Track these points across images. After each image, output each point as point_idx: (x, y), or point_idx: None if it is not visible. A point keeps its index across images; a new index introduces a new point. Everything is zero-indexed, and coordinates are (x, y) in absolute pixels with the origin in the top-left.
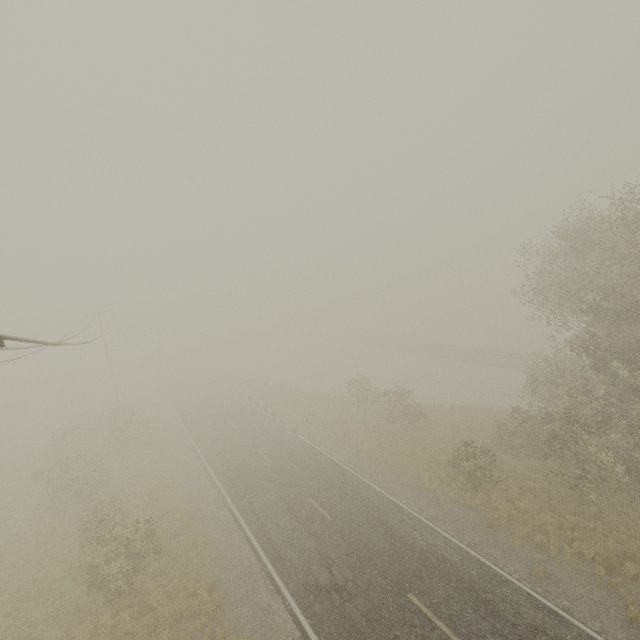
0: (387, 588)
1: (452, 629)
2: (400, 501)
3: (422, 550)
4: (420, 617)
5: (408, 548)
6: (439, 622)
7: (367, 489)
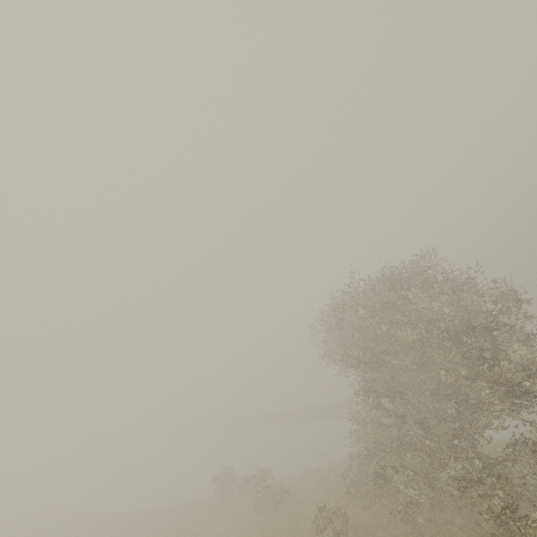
0: None
1: None
2: None
3: None
4: None
5: None
6: None
7: None
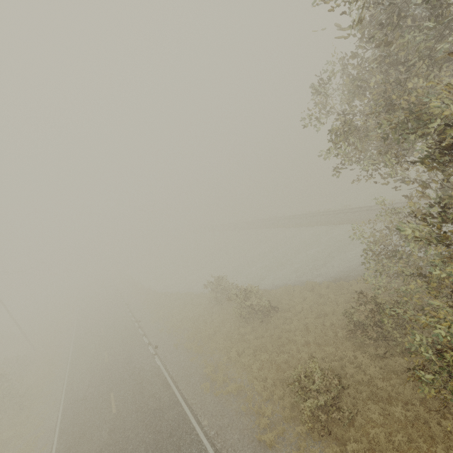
0: None
1: None
2: None
3: None
4: None
5: None
6: None
7: None
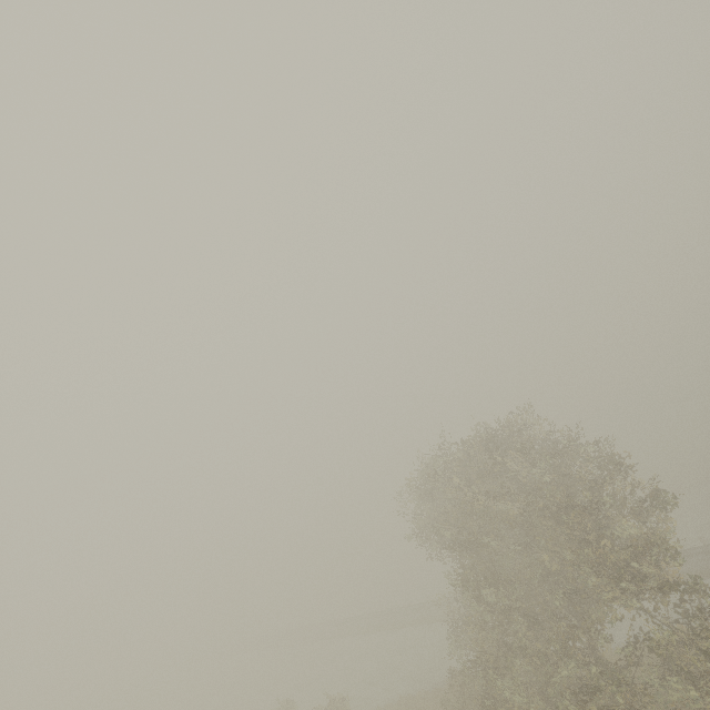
0: None
1: None
2: None
3: None
4: None
5: None
6: None
7: None
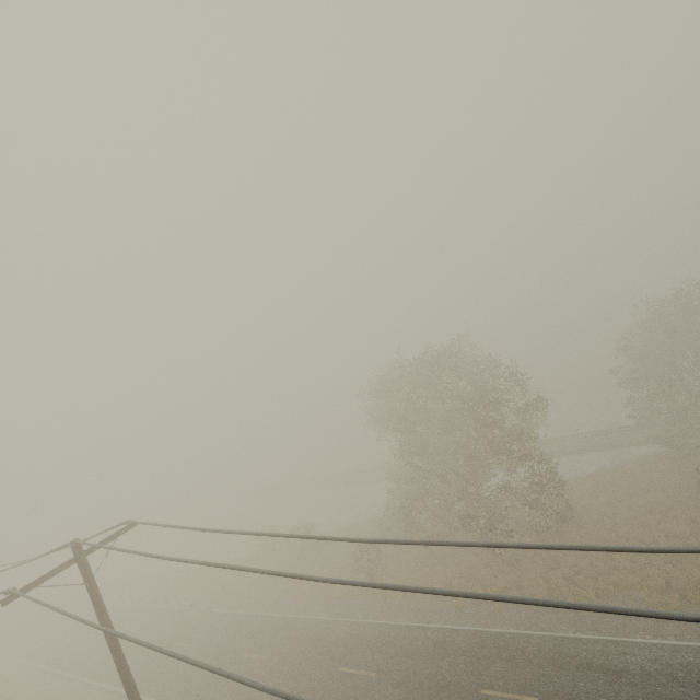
0: (324, 674)
1: (368, 670)
2: (322, 616)
3: (343, 638)
4: (348, 676)
5: (333, 642)
6: (360, 671)
7: (294, 621)
